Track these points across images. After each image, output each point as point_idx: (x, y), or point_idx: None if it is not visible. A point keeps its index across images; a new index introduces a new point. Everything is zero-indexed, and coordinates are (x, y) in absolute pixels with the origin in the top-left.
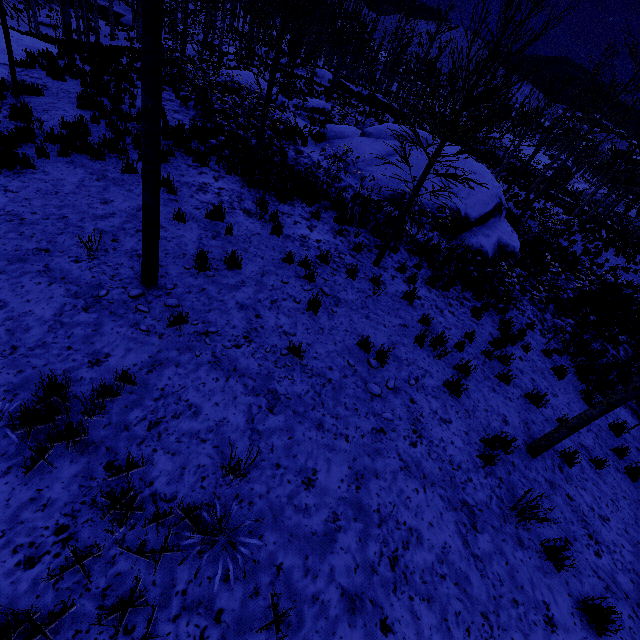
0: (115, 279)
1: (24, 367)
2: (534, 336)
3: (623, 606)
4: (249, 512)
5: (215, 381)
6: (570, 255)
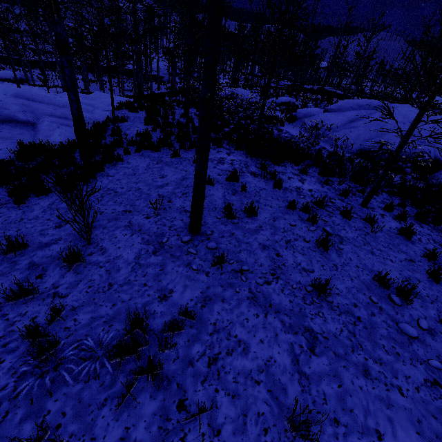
0: (172, 229)
1: (116, 301)
2: None
3: None
4: None
5: (256, 317)
6: None
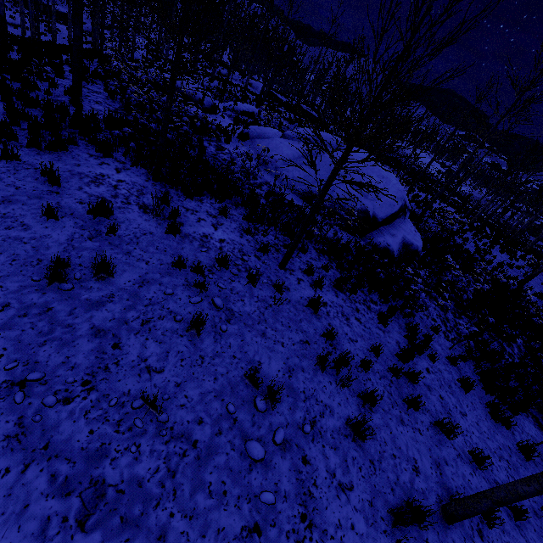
0: None
1: None
2: (439, 340)
3: None
4: None
5: (1, 475)
6: (465, 253)
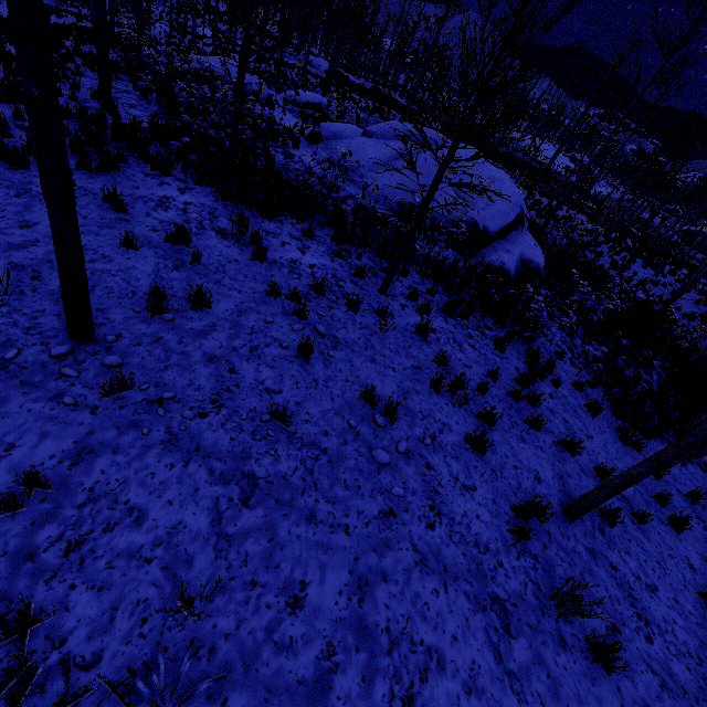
0: (32, 332)
1: None
2: (564, 367)
3: (682, 706)
4: (209, 664)
5: (169, 469)
6: (598, 269)
